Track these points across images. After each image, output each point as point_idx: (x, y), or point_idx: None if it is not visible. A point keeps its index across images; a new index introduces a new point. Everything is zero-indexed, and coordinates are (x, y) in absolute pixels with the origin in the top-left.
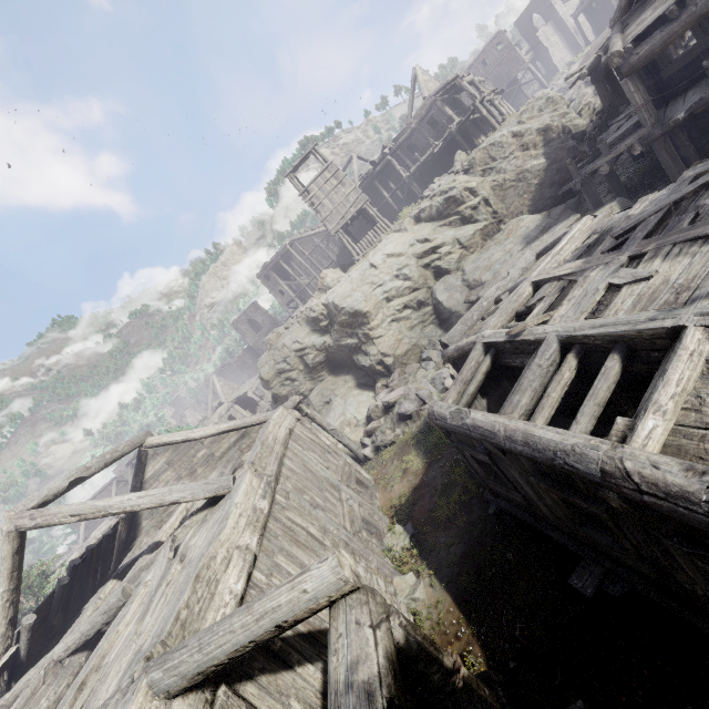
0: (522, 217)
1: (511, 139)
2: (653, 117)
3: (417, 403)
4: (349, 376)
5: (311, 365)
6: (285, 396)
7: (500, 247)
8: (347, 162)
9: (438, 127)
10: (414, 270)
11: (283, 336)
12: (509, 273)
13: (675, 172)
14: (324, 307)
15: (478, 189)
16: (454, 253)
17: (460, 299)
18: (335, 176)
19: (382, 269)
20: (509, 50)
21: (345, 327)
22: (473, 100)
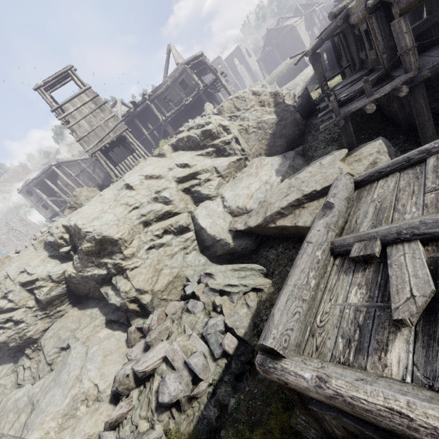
0: (262, 157)
1: (251, 95)
2: (417, 62)
3: (186, 378)
4: (97, 310)
5: (44, 300)
6: (3, 342)
7: (256, 178)
8: (112, 104)
9: (188, 88)
10: (175, 194)
11: (9, 262)
12: (332, 203)
13: (426, 119)
14: (65, 229)
15: (230, 128)
16: (213, 180)
17: (224, 226)
18: (93, 101)
19: (140, 190)
20: (224, 69)
21: (90, 255)
22: (216, 70)
